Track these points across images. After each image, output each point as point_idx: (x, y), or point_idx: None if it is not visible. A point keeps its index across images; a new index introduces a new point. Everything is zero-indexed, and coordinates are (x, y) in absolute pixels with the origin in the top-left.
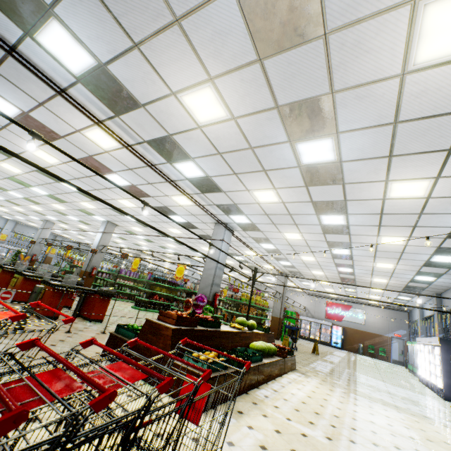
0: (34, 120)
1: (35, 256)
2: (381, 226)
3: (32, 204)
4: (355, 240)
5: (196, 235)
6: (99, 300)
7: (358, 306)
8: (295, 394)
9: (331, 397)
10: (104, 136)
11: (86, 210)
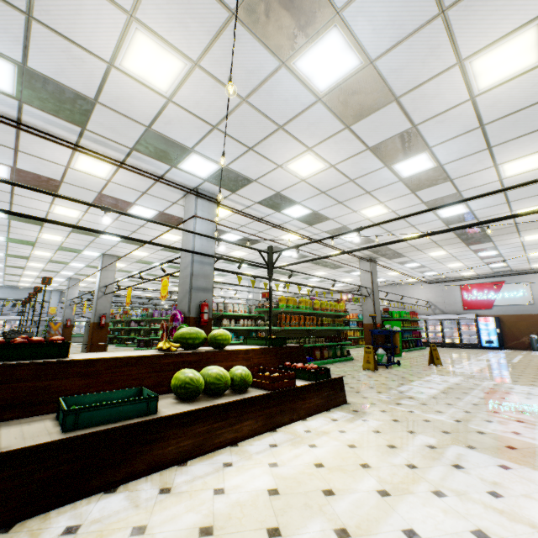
0: None
1: (70, 321)
2: (448, 11)
3: (27, 261)
4: (420, 113)
5: (45, 192)
6: None
7: (515, 280)
8: (225, 494)
9: (363, 478)
10: None
11: (64, 246)
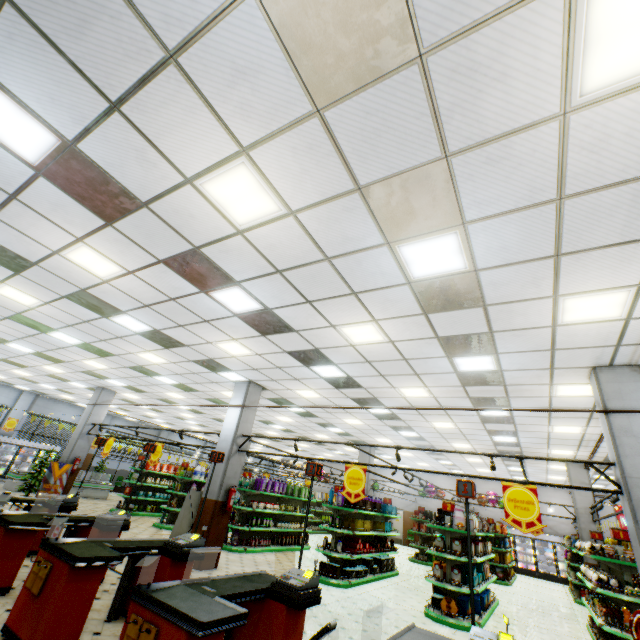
0: None
1: (78, 462)
2: None
3: (91, 358)
4: None
5: None
6: None
7: None
8: None
9: None
10: None
11: (216, 360)
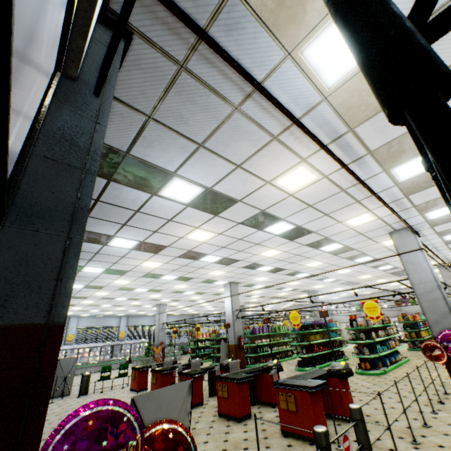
0: (213, 195)
1: (163, 344)
2: None
3: (153, 294)
4: None
5: None
6: (341, 385)
7: None
8: None
9: None
10: (304, 173)
11: (210, 279)
